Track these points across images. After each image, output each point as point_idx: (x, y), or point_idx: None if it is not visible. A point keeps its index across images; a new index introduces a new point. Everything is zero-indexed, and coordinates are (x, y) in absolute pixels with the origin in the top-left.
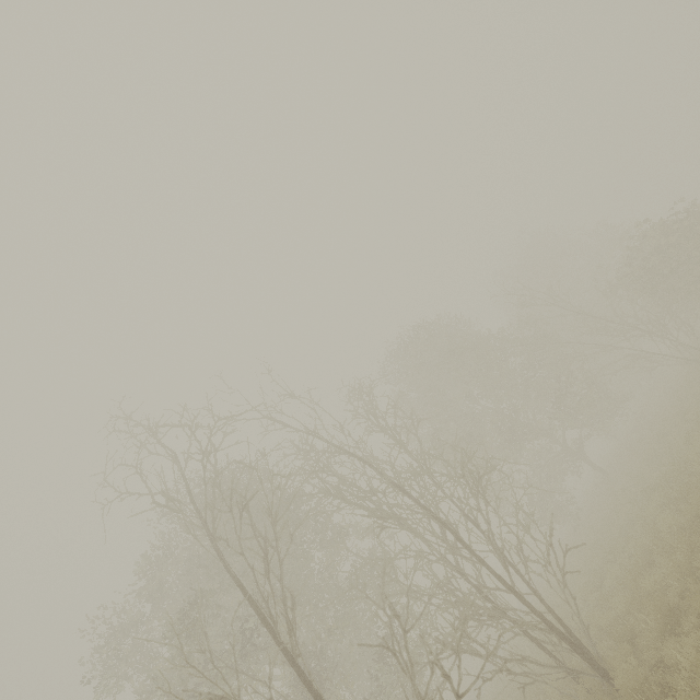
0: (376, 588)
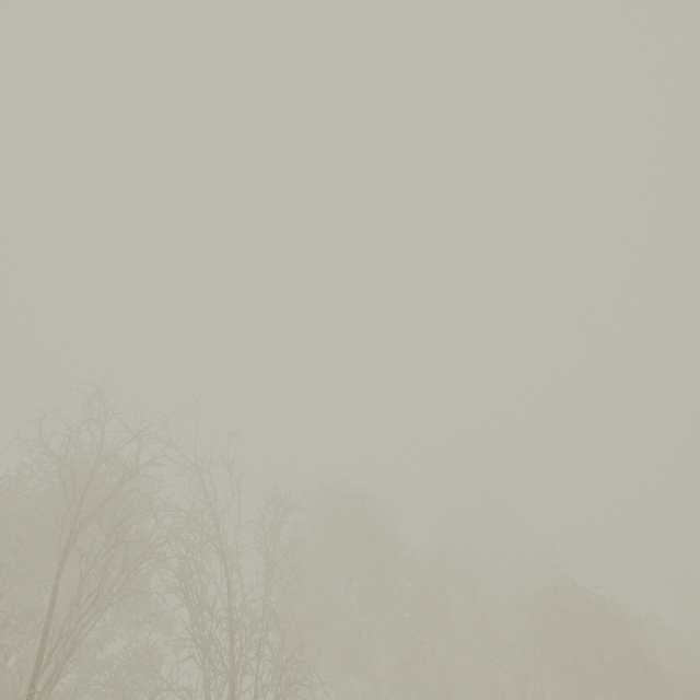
0: (118, 695)
